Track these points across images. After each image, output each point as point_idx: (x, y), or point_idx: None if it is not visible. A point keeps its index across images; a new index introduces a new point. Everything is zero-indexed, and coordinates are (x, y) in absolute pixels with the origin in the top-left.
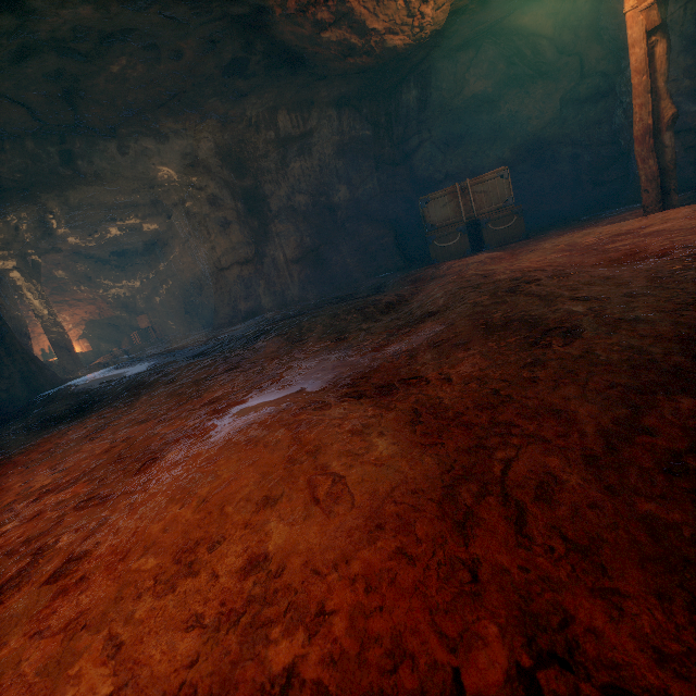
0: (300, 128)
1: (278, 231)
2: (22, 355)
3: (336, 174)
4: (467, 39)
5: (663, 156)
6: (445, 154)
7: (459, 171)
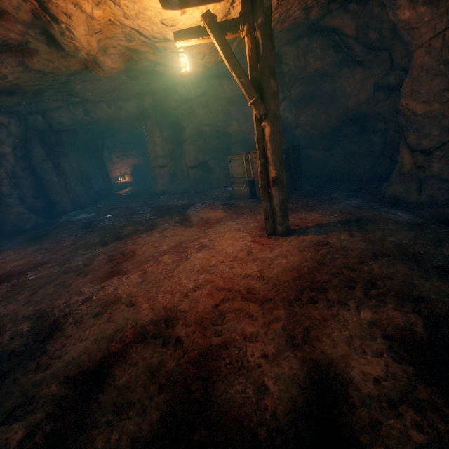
0: (192, 94)
1: (185, 149)
2: (73, 193)
3: (229, 114)
4: (296, 35)
5: (273, 200)
6: (297, 110)
7: (303, 124)
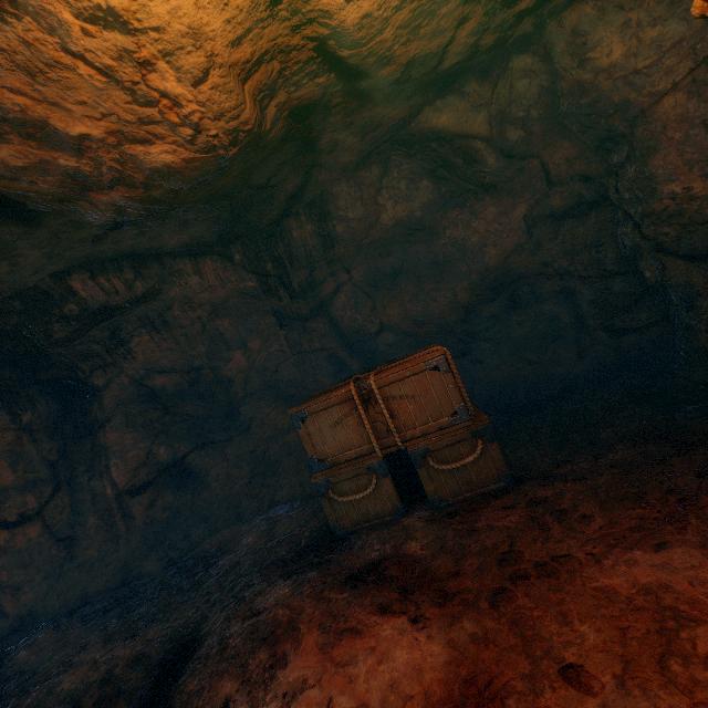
0: (122, 294)
1: (107, 443)
2: None
3: (221, 338)
4: (362, 153)
5: None
6: (374, 299)
7: (397, 320)
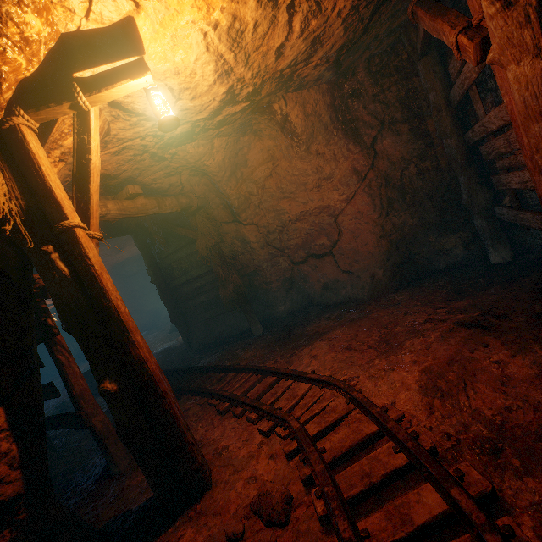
0: None
1: None
2: None
3: None
4: None
5: None
6: None
7: None
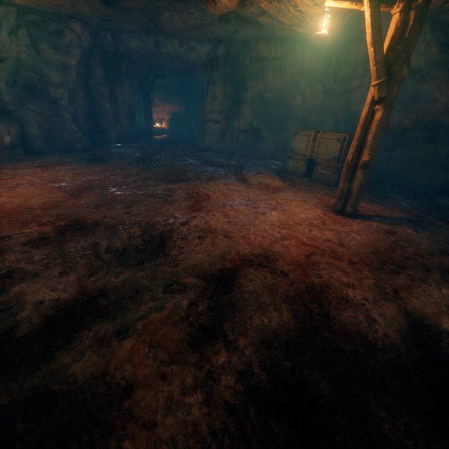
0: (271, 55)
1: (242, 111)
2: (120, 125)
3: (297, 86)
4: None
5: (353, 182)
6: None
7: None
